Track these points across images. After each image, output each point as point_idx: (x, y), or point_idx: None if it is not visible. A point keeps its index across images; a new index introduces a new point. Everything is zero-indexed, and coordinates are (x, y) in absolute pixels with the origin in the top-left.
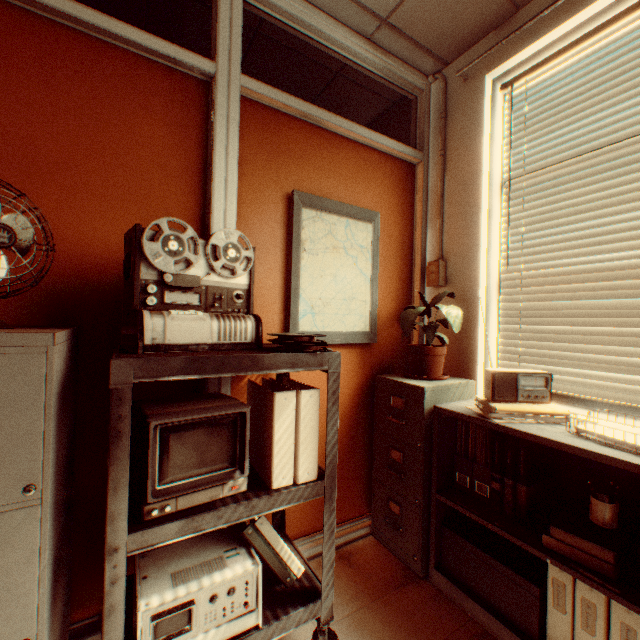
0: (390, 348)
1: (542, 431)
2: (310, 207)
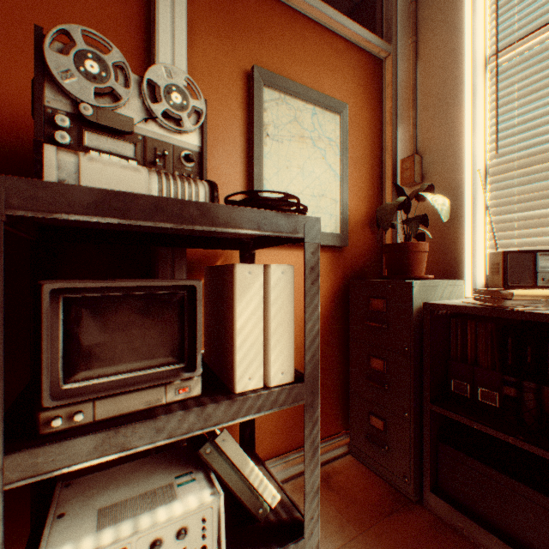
0: (362, 254)
1: None
2: (272, 87)
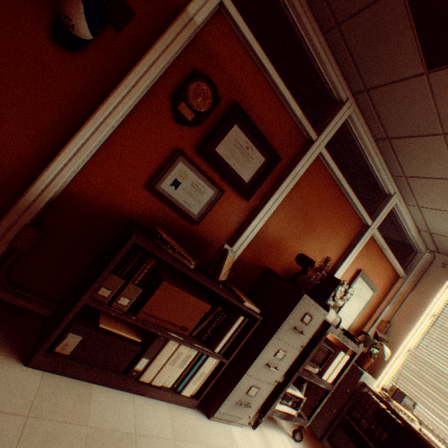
0: None
1: (407, 420)
2: (361, 277)
